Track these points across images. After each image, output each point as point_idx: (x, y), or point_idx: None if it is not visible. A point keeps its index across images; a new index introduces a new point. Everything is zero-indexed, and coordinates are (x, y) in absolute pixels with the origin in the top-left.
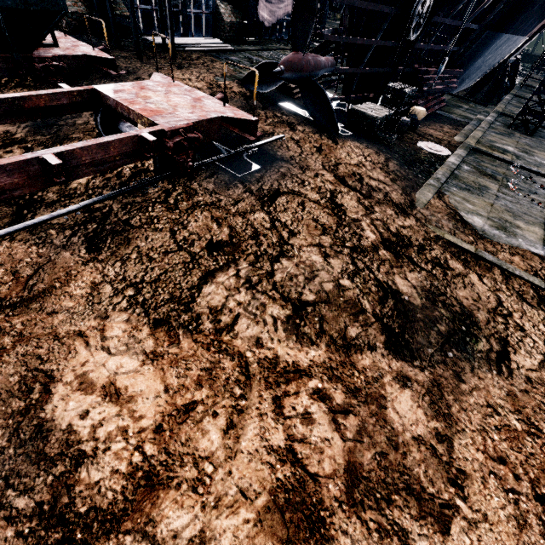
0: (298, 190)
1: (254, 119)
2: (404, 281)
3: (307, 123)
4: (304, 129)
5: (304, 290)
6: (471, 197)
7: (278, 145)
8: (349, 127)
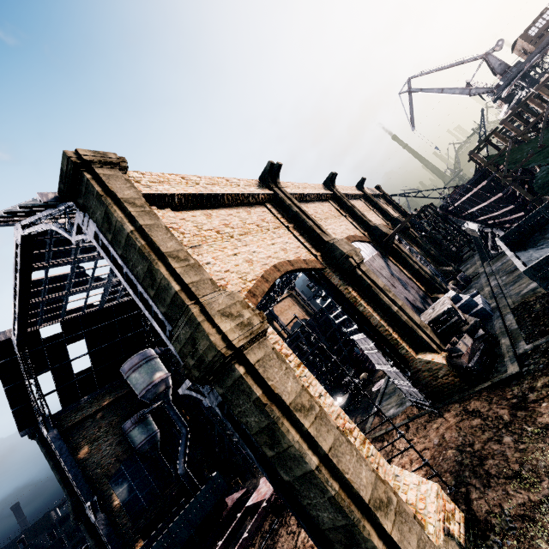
0: None
1: None
2: None
3: None
4: None
5: None
6: (390, 400)
7: None
8: None
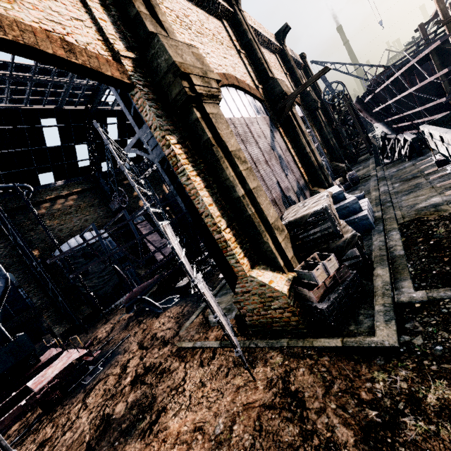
0: (111, 371)
1: (86, 352)
2: (123, 403)
3: (152, 313)
4: (146, 319)
5: (63, 447)
6: (223, 298)
7: (123, 343)
8: (181, 294)
